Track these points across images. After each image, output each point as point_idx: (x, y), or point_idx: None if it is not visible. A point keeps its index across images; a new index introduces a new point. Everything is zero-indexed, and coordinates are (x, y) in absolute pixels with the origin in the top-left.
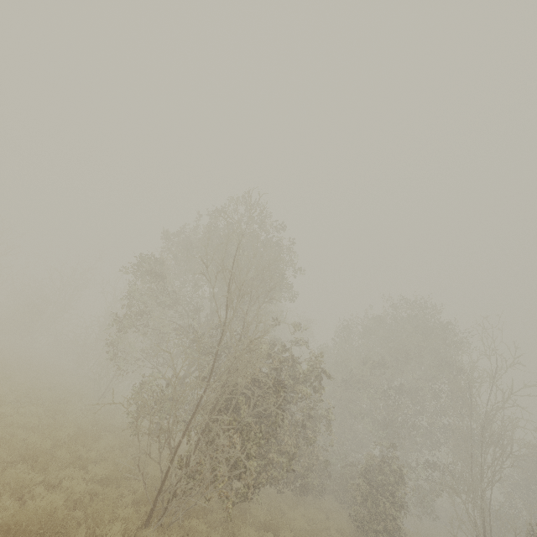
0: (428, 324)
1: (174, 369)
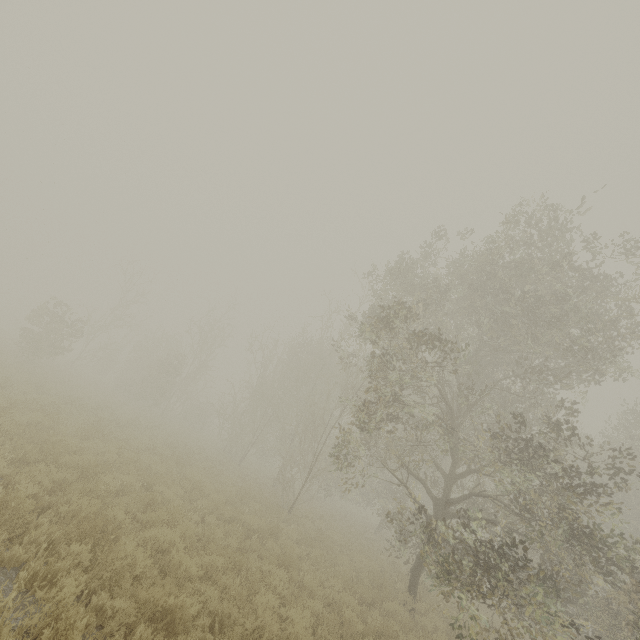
0: None
1: (424, 485)
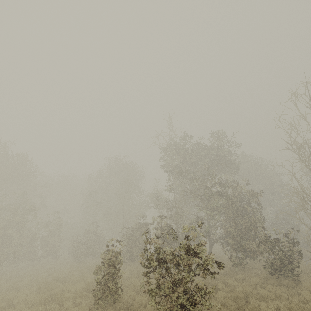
0: (119, 166)
1: None
